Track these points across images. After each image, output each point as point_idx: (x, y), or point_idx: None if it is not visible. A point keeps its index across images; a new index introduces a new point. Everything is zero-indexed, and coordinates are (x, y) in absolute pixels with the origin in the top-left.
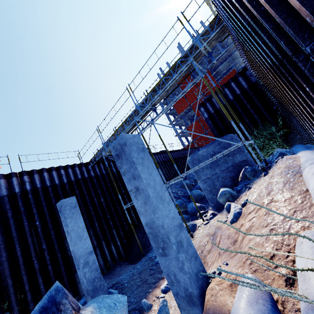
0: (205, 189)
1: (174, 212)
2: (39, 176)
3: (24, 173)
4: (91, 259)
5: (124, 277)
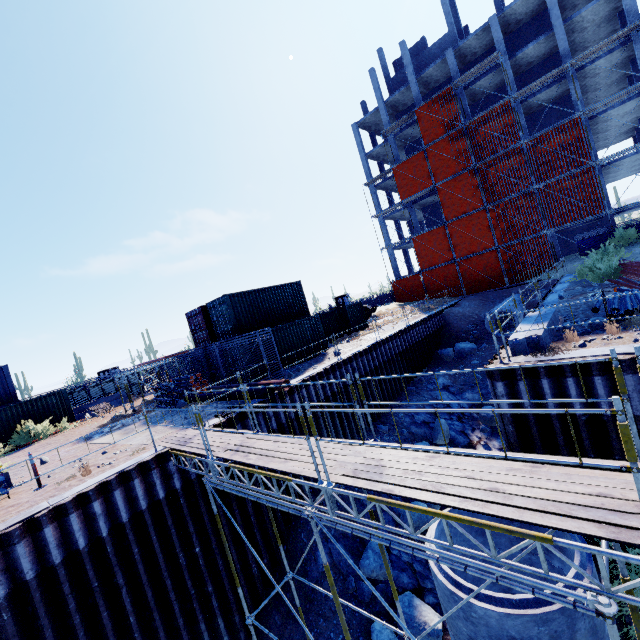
0: None
1: None
2: (30, 541)
3: None
4: None
5: None
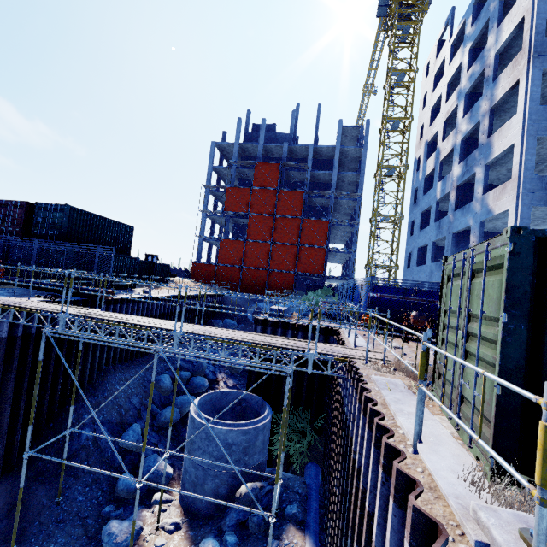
0: (189, 474)
1: None
2: None
3: None
4: None
5: None
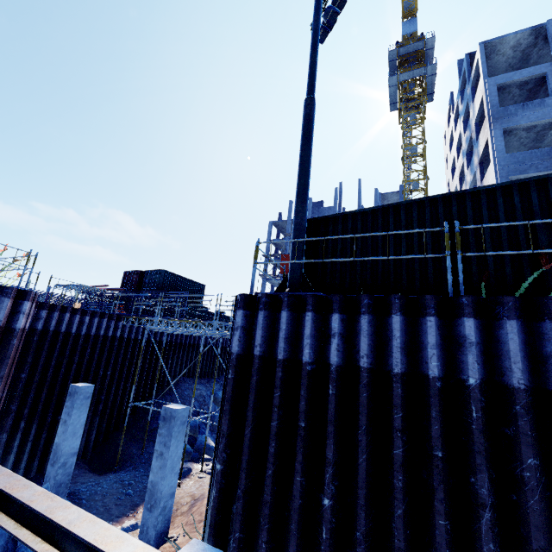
0: None
1: (175, 482)
2: (59, 314)
3: (46, 307)
4: (70, 461)
5: (83, 490)
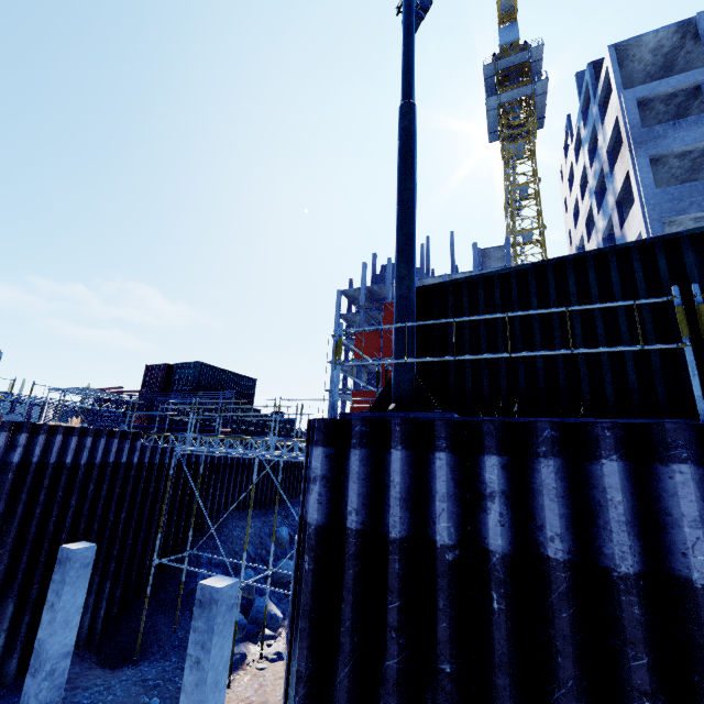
0: None
1: None
2: (45, 438)
3: (25, 428)
4: (61, 667)
5: (85, 703)
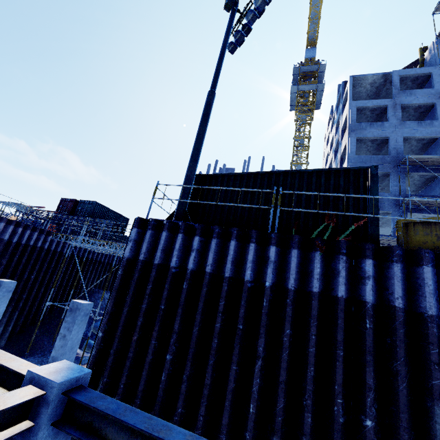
0: None
1: (72, 359)
2: None
3: None
4: None
5: None
